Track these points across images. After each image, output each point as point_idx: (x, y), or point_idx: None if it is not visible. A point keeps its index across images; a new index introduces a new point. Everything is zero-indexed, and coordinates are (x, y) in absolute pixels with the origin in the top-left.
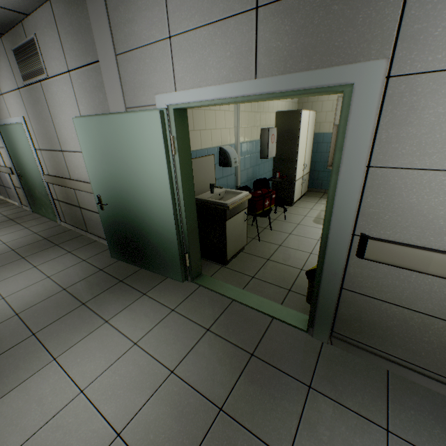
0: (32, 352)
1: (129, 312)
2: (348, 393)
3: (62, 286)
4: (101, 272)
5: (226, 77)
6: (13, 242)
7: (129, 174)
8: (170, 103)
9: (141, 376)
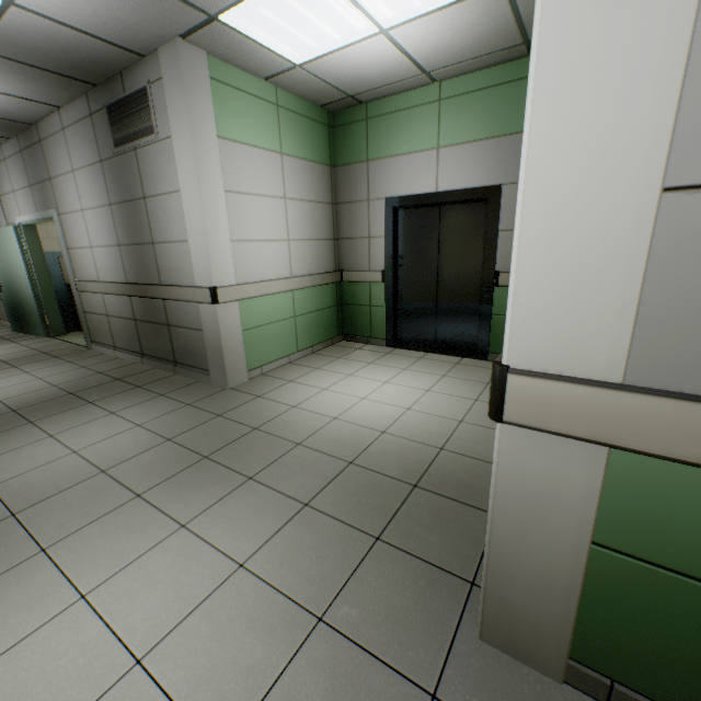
0: None
1: None
2: (72, 358)
3: None
4: None
5: (32, 211)
6: None
7: (10, 264)
8: (20, 222)
9: None
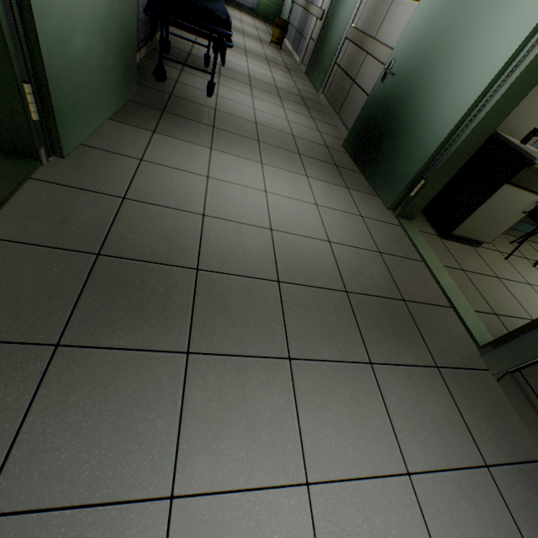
0: (252, 148)
1: (326, 186)
2: (474, 412)
3: (292, 132)
4: (325, 148)
5: None
6: (279, 82)
7: (458, 38)
8: None
9: (306, 222)
